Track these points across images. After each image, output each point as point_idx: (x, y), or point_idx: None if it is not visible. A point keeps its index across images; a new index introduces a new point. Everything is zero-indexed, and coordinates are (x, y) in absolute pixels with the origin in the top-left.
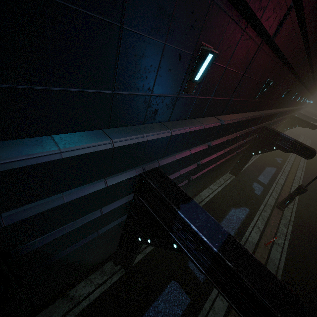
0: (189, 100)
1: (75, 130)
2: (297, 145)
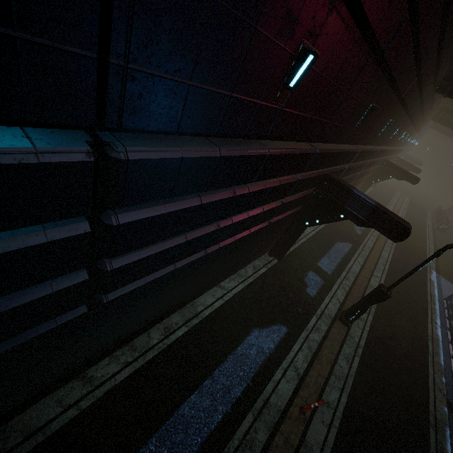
0: None
1: None
2: (380, 214)
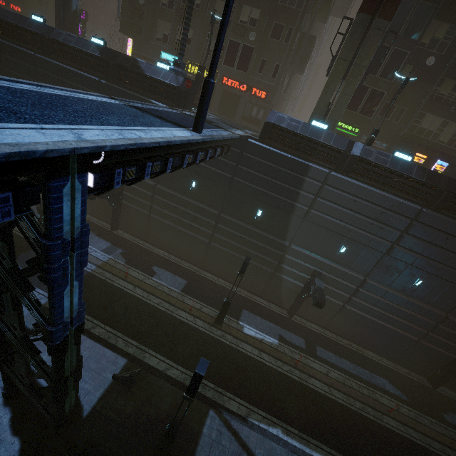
0: (340, 258)
1: (305, 249)
2: None
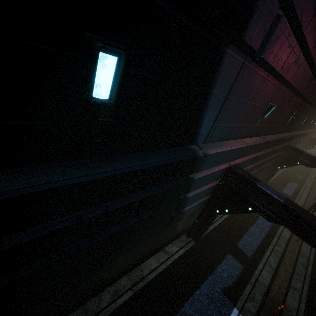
0: (257, 127)
1: (223, 140)
2: None
